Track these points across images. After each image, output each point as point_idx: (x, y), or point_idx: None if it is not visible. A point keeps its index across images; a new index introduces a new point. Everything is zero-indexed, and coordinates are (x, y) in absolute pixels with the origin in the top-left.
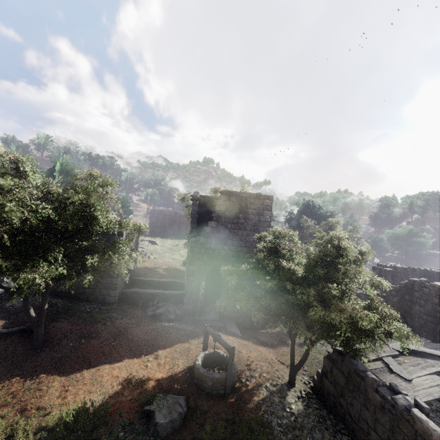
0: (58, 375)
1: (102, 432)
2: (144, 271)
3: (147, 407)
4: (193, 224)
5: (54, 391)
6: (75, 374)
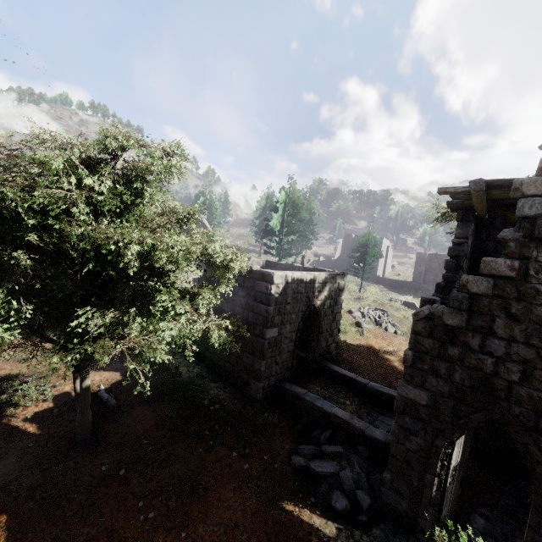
0: (9, 538)
1: None
2: (359, 352)
3: None
4: (451, 270)
5: None
6: None
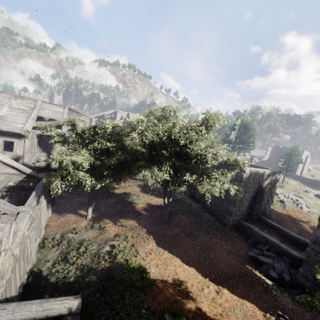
0: (155, 242)
1: (139, 295)
2: (282, 217)
3: (166, 315)
4: None
5: (147, 248)
6: (162, 249)
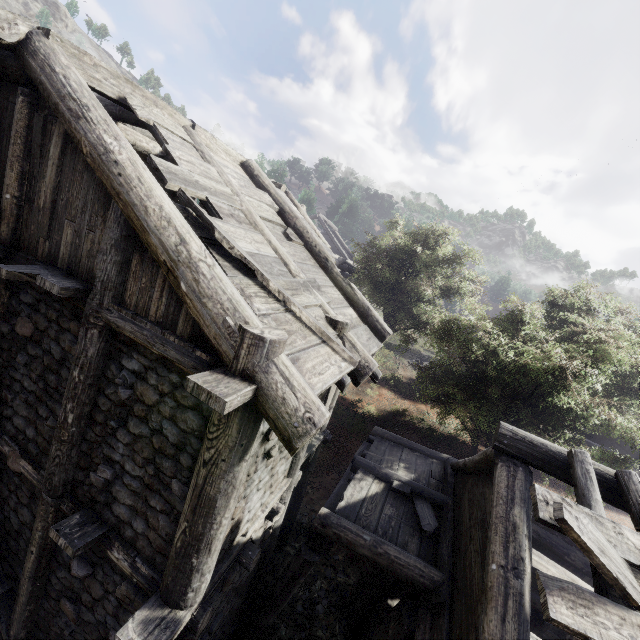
0: None
1: None
2: None
3: None
4: None
5: None
6: None
